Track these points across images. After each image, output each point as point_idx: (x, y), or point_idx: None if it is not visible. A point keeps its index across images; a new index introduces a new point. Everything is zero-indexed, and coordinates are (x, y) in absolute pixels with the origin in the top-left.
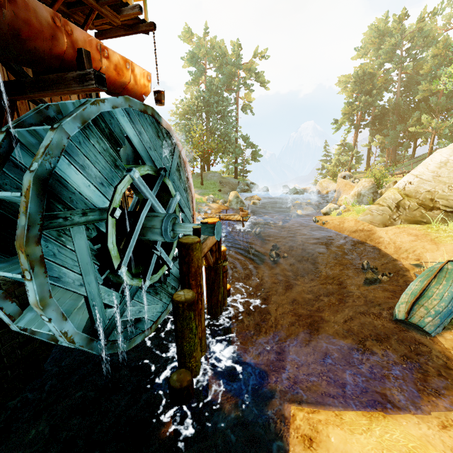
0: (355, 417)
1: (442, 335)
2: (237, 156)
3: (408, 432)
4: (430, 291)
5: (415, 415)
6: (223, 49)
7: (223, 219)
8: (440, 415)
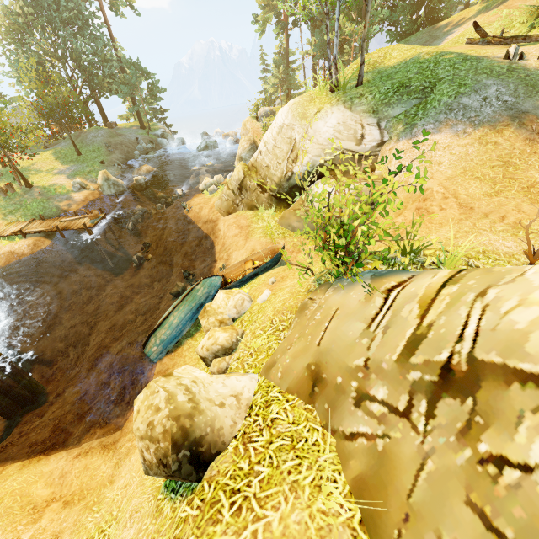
0: (13, 469)
1: (162, 360)
2: (126, 96)
3: (40, 471)
4: (168, 319)
5: (69, 450)
6: None
7: (64, 229)
8: (87, 445)
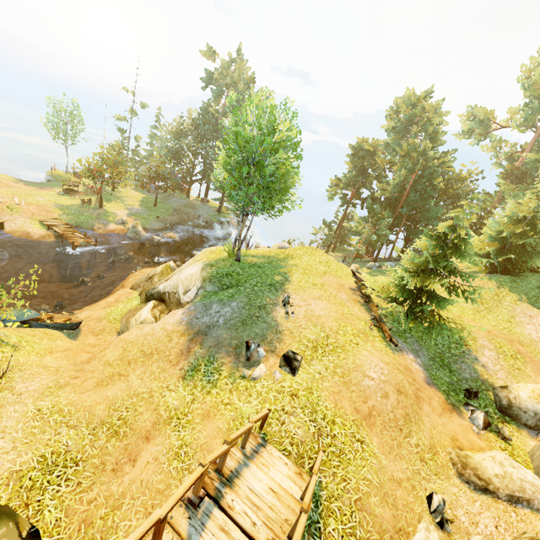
0: None
1: None
2: (214, 190)
3: None
4: None
5: None
6: (234, 78)
7: (65, 238)
8: None
